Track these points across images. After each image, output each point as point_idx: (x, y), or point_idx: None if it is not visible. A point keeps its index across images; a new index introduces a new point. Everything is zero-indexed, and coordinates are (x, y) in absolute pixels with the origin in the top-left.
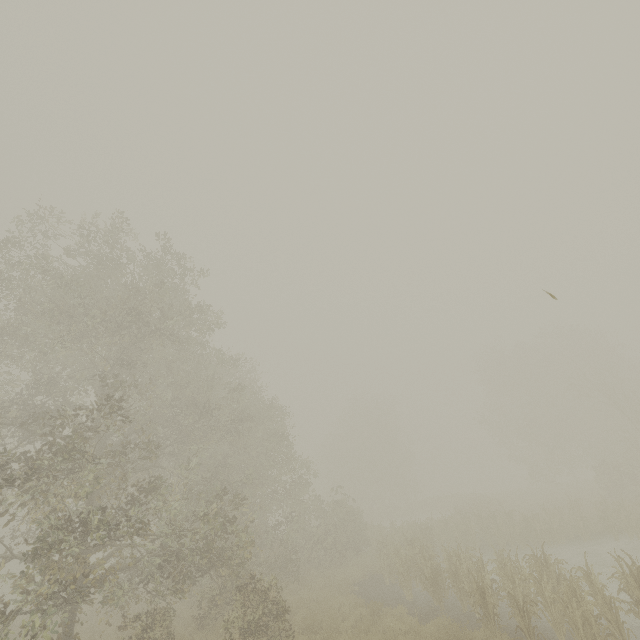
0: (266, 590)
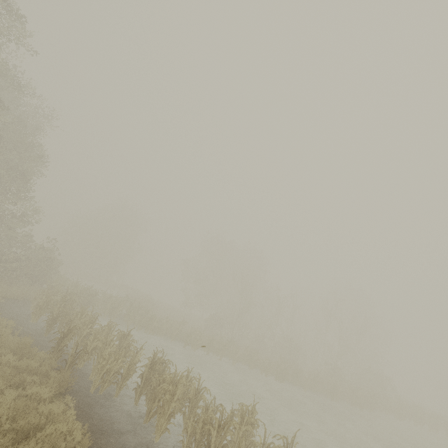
0: None
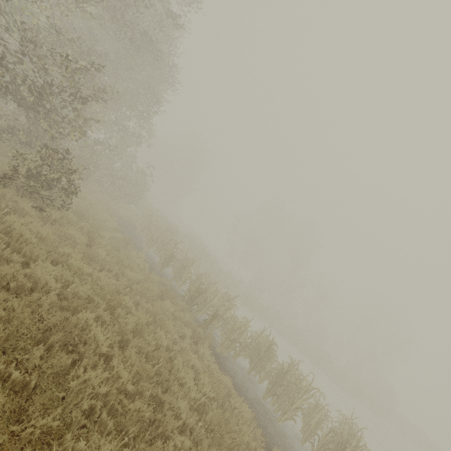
0: (72, 170)
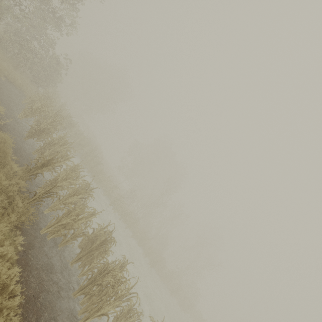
0: None
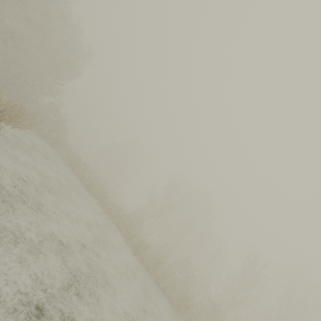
0: None
